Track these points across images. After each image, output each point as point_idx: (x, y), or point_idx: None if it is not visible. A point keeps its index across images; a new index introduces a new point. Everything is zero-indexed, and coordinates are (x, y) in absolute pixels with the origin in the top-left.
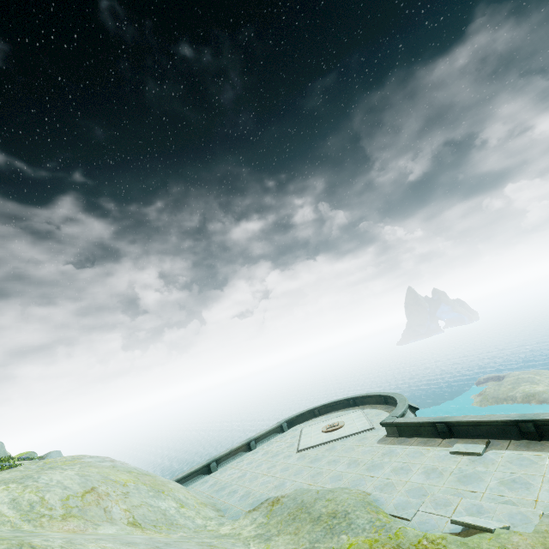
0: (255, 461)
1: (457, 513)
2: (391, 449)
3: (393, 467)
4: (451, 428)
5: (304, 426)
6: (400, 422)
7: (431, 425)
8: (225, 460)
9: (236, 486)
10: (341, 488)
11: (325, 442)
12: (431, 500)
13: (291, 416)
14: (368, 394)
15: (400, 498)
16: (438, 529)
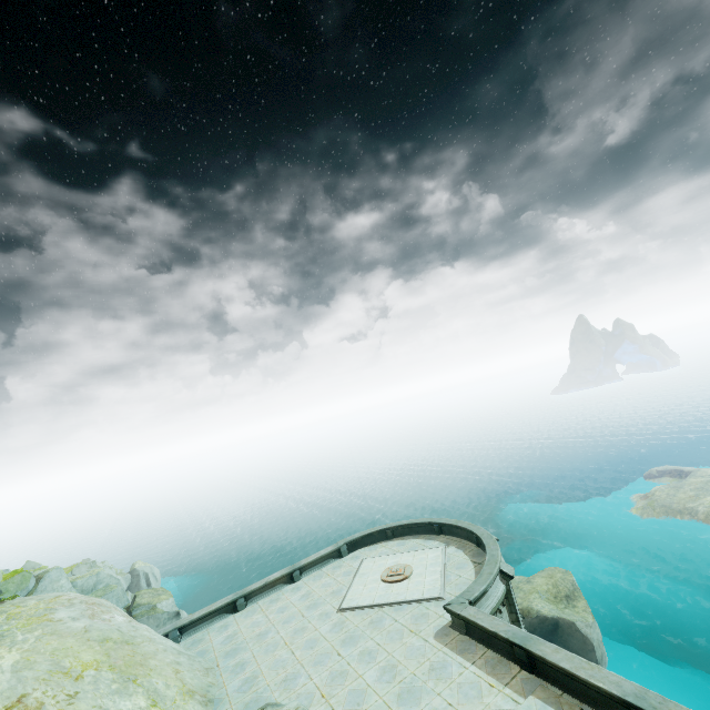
0: (288, 609)
1: None
2: (446, 660)
3: (431, 709)
4: (534, 659)
5: (367, 555)
6: (468, 618)
7: (508, 643)
8: (257, 594)
9: (248, 655)
10: None
11: (375, 604)
12: None
13: (355, 536)
14: (458, 523)
15: None
16: None
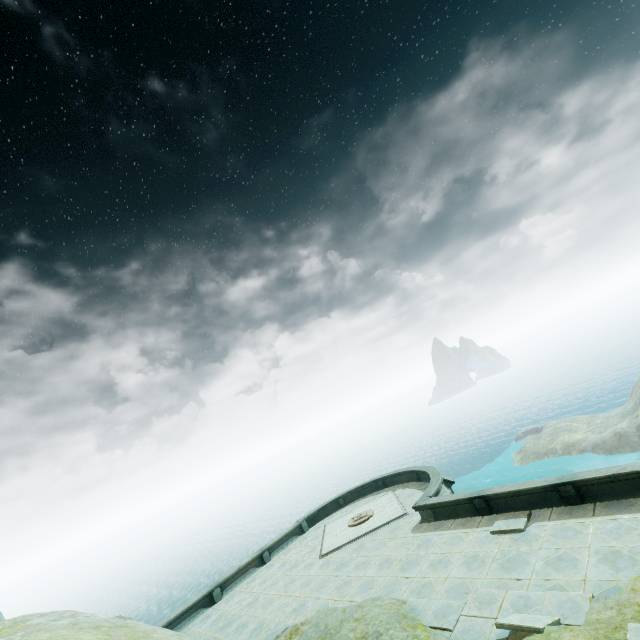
0: (269, 579)
1: (503, 611)
2: (427, 537)
3: (430, 562)
4: (490, 502)
5: (327, 522)
6: (434, 503)
7: (468, 502)
8: (232, 582)
9: (246, 618)
10: (372, 600)
11: (352, 539)
12: (474, 599)
13: (311, 511)
14: (398, 471)
15: (439, 602)
16: (484, 637)
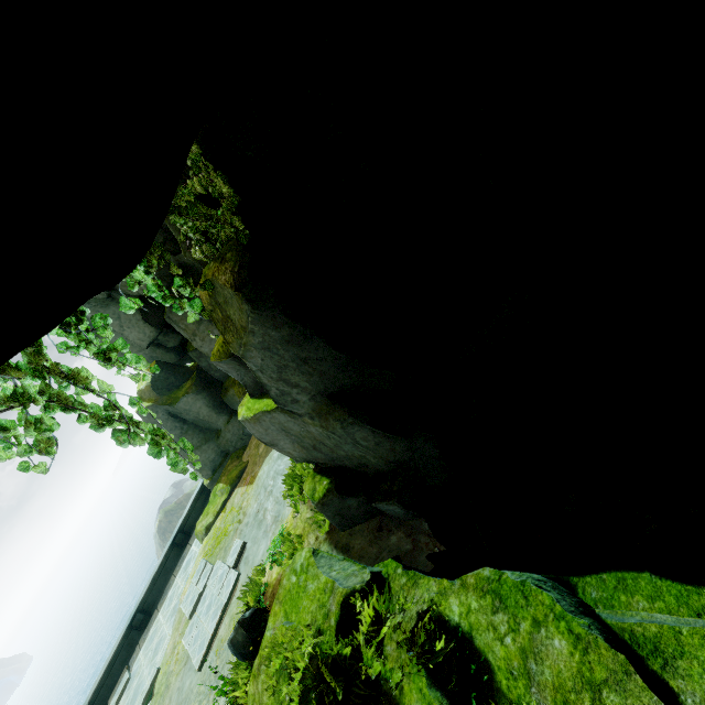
0: None
1: None
2: None
3: None
4: None
5: None
6: None
7: None
8: None
9: None
10: None
11: None
12: None
13: None
14: None
15: None
16: None
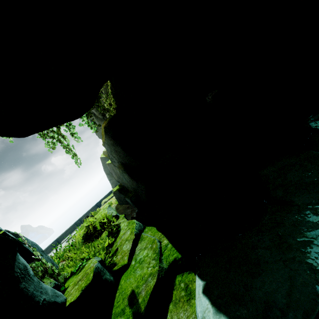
0: None
1: None
2: None
3: None
4: (58, 240)
5: None
6: None
7: (51, 245)
8: None
9: None
10: None
11: None
12: None
13: None
14: None
15: None
16: None
